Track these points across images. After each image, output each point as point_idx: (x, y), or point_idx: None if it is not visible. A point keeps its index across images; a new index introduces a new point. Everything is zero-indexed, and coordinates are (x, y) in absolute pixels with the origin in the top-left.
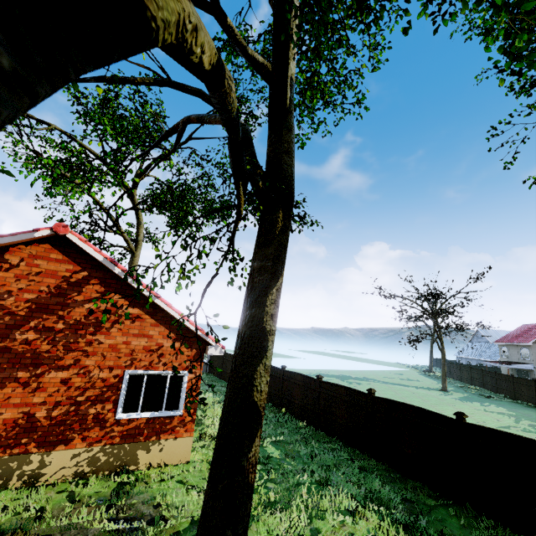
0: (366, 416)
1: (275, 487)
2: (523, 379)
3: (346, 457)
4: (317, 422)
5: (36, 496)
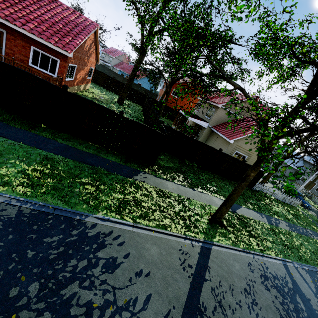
0: (111, 82)
1: (107, 95)
2: (114, 72)
3: (106, 90)
4: (92, 80)
5: (86, 93)
